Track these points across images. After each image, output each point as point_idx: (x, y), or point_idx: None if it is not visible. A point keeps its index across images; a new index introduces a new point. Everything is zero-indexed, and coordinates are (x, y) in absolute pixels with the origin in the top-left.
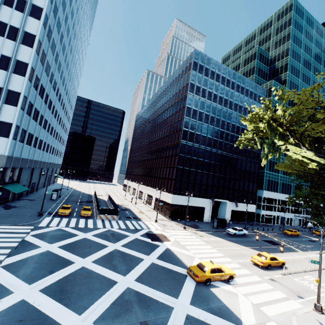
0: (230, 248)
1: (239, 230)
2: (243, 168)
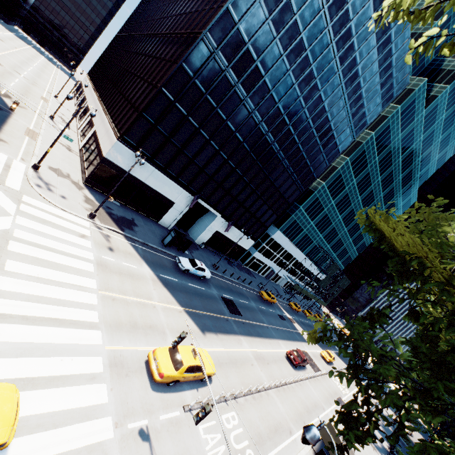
0: (143, 302)
1: (198, 269)
2: (278, 183)
